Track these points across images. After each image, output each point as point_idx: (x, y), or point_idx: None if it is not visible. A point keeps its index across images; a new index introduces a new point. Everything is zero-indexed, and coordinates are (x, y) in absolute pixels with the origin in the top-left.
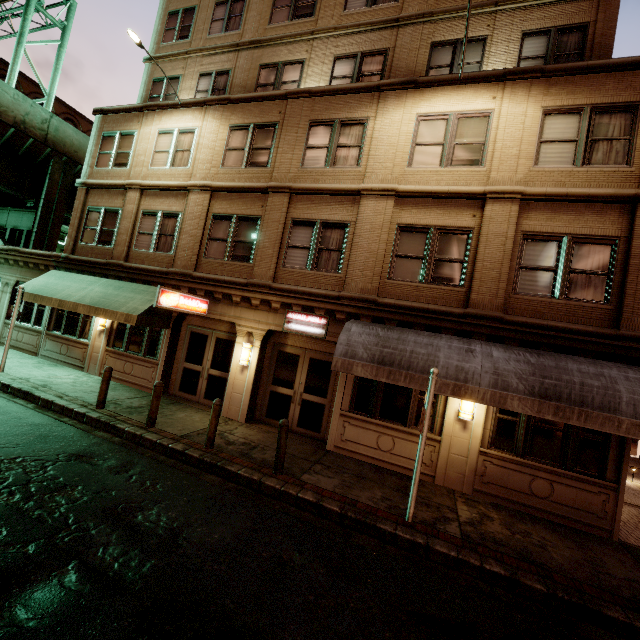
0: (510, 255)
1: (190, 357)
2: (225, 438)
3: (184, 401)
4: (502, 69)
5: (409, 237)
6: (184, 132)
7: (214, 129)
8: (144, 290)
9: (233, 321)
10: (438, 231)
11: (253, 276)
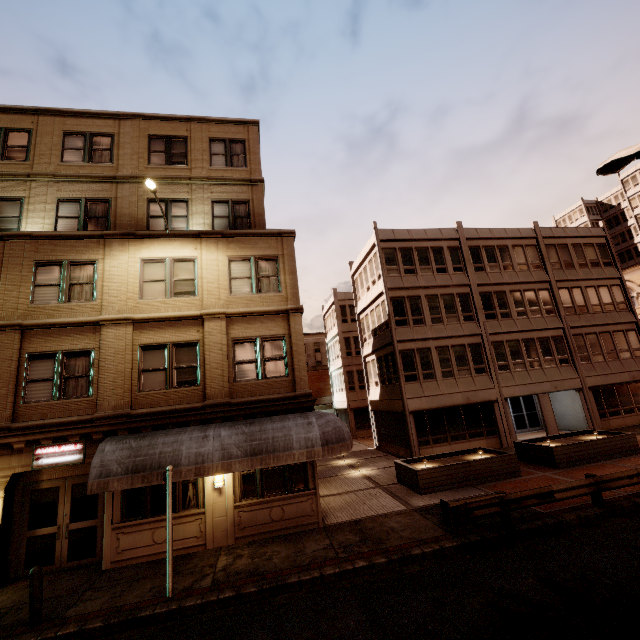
0: (227, 356)
1: None
2: None
3: None
4: (197, 230)
5: (151, 354)
6: None
7: None
8: None
9: None
10: (174, 346)
11: None
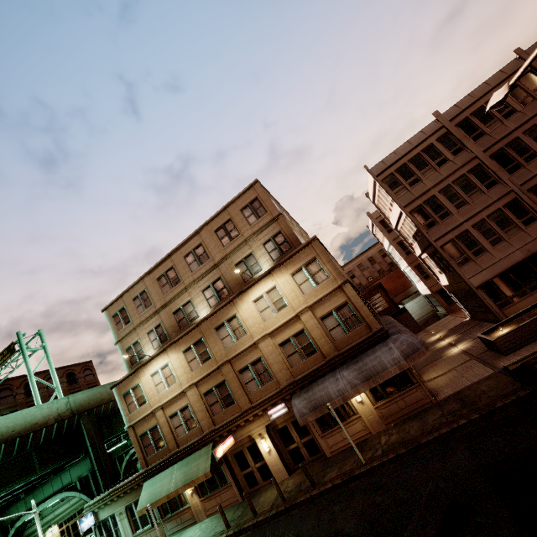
0: (322, 329)
1: (242, 467)
2: (287, 491)
3: (256, 492)
4: (267, 270)
5: (286, 346)
6: (163, 368)
7: (176, 358)
8: (200, 455)
9: (248, 435)
10: (293, 337)
11: (241, 408)
